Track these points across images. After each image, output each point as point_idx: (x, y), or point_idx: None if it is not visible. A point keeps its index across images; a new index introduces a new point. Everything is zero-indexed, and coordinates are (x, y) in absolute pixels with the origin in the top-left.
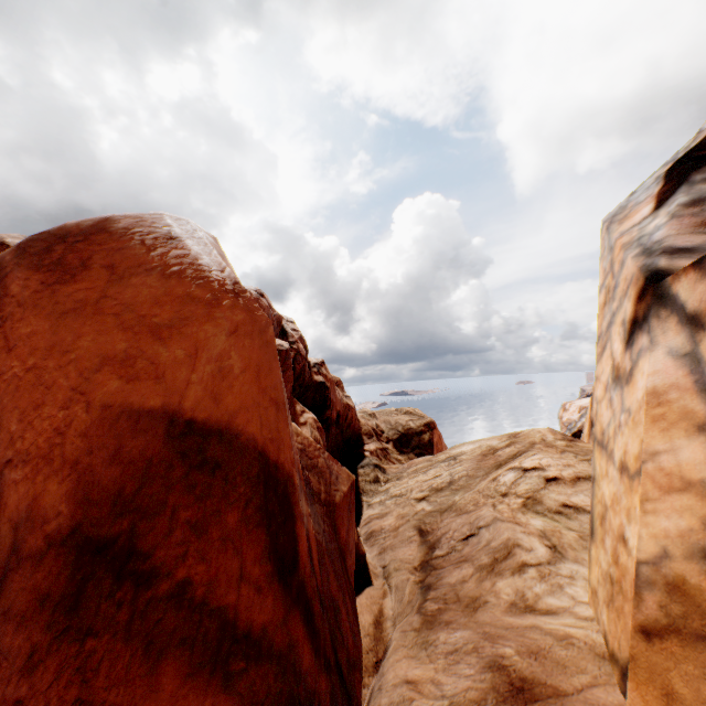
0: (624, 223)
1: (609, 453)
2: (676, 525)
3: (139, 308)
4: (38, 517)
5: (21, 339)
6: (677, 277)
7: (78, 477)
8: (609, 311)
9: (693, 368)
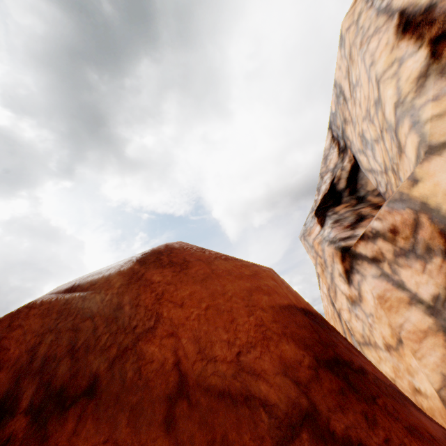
0: (311, 235)
1: (374, 345)
2: (436, 356)
3: (233, 271)
4: (292, 363)
5: (184, 298)
6: (356, 245)
7: (291, 338)
8: (328, 273)
9: (387, 279)
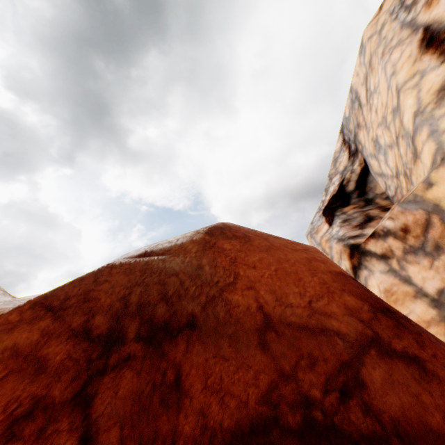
0: (319, 233)
1: None
2: None
3: (288, 246)
4: (355, 309)
5: (255, 262)
6: (366, 243)
7: (350, 293)
8: None
9: (395, 275)
